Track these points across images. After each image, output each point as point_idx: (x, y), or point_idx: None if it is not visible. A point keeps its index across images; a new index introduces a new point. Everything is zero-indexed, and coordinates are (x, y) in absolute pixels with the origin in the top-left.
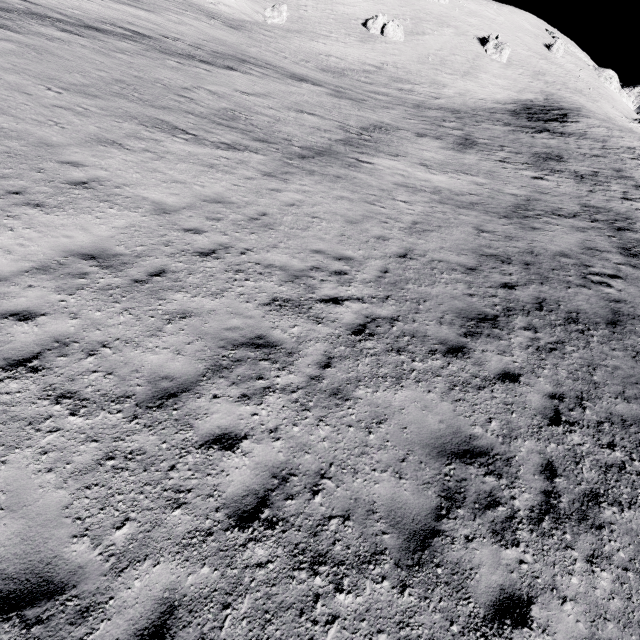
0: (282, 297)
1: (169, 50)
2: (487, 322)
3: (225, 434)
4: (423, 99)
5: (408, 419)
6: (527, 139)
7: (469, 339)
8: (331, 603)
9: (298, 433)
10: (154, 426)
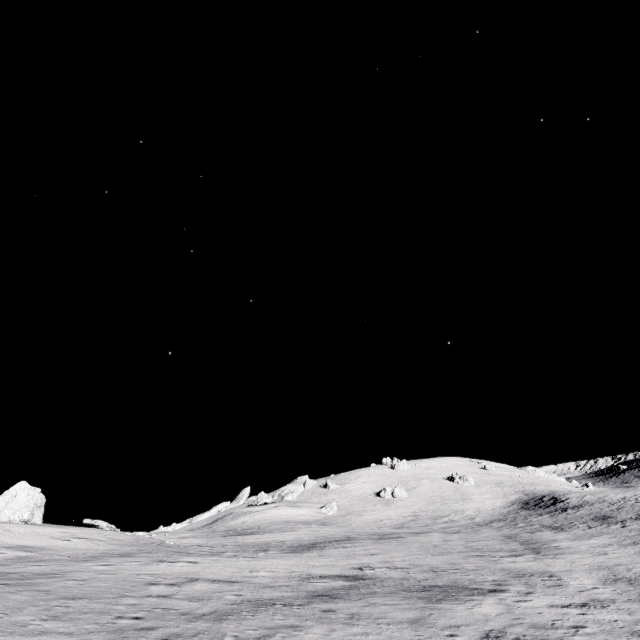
0: None
1: (373, 538)
2: None
3: None
4: (468, 521)
5: None
6: (569, 515)
7: None
8: None
9: None
10: None
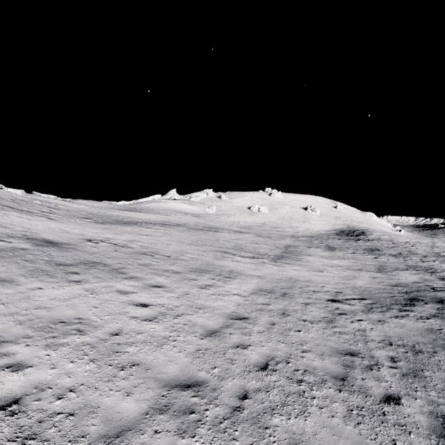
0: (329, 299)
1: (193, 228)
2: (409, 303)
3: (359, 329)
4: (292, 233)
5: (411, 326)
6: (355, 244)
7: (408, 307)
8: (435, 358)
9: (380, 329)
10: (337, 327)
